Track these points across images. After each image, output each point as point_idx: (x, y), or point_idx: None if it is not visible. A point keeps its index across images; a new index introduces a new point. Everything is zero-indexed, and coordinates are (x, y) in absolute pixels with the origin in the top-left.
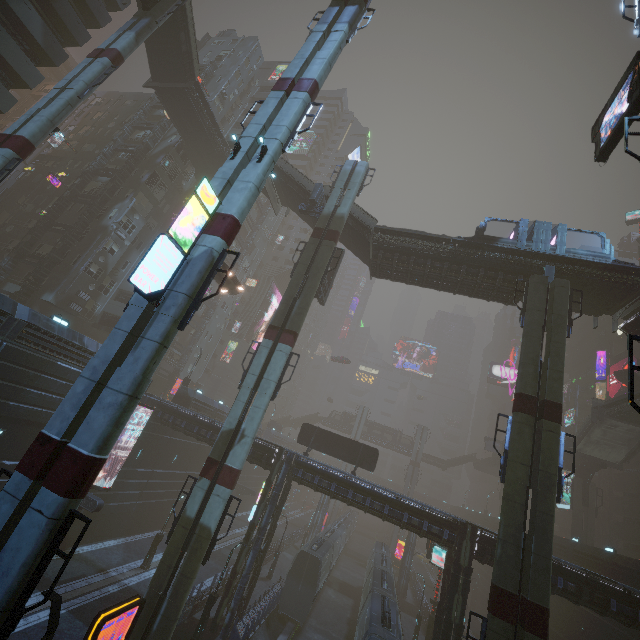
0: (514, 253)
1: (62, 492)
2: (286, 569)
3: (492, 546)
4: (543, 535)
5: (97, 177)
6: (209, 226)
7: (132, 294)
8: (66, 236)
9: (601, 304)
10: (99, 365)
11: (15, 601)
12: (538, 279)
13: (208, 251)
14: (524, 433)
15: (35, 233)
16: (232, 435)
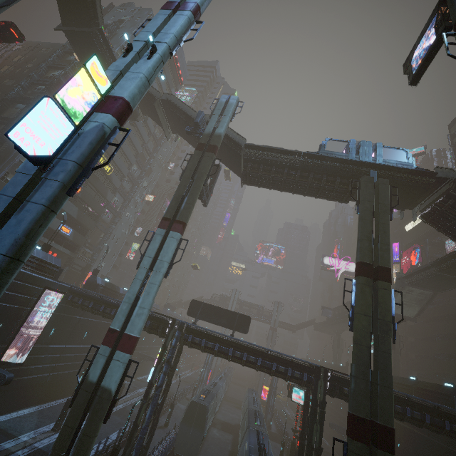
0: (347, 163)
1: None
2: (180, 417)
3: (340, 383)
4: (385, 370)
5: (15, 105)
6: (101, 106)
7: None
8: None
9: (406, 200)
10: None
11: None
12: (367, 179)
13: (99, 126)
14: (365, 292)
15: None
16: (131, 308)
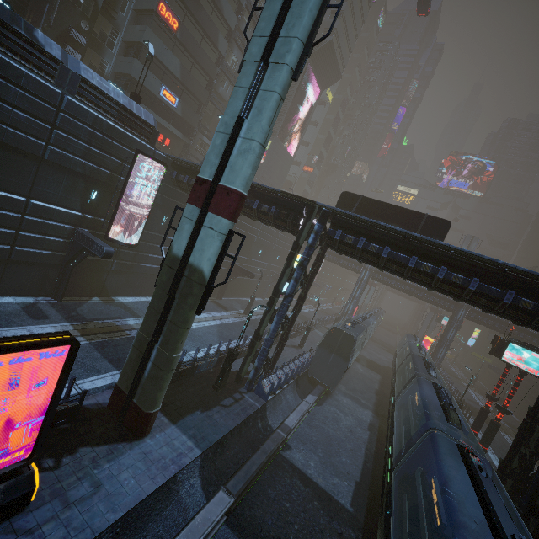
0: None
1: None
2: (317, 343)
3: None
4: None
5: None
6: None
7: (137, 46)
8: None
9: None
10: None
11: None
12: None
13: None
14: None
15: None
16: (228, 140)
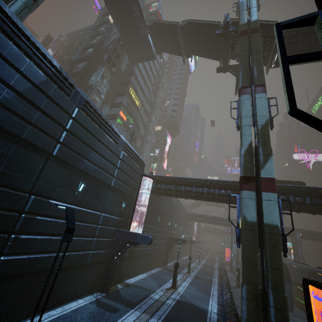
0: None
1: None
2: None
3: None
4: None
5: (76, 66)
6: None
7: None
8: None
9: None
10: None
11: None
12: None
13: None
14: None
15: None
16: (256, 156)
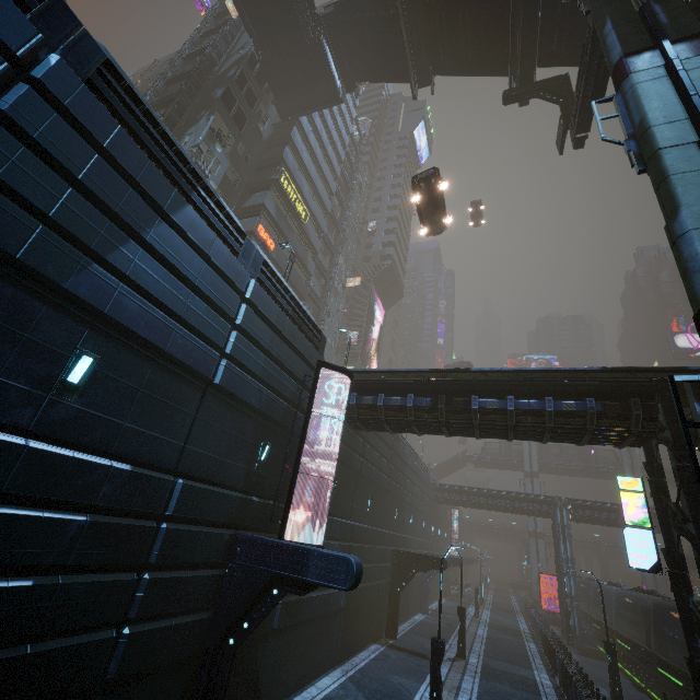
0: None
1: None
2: (605, 679)
3: None
4: None
5: None
6: None
7: None
8: None
9: None
10: None
11: None
12: None
13: None
14: None
15: None
16: None
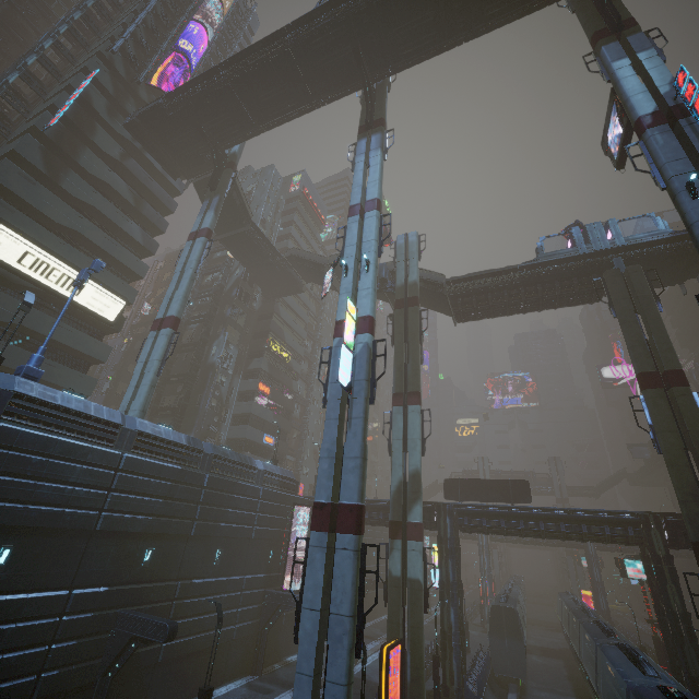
0: (579, 258)
1: (353, 532)
2: (479, 643)
3: (681, 528)
4: None
5: (188, 326)
6: (356, 328)
7: (245, 415)
8: (187, 383)
9: (680, 272)
10: (330, 446)
11: (356, 610)
12: (611, 273)
13: (365, 345)
14: (660, 405)
15: (159, 390)
16: (403, 495)
